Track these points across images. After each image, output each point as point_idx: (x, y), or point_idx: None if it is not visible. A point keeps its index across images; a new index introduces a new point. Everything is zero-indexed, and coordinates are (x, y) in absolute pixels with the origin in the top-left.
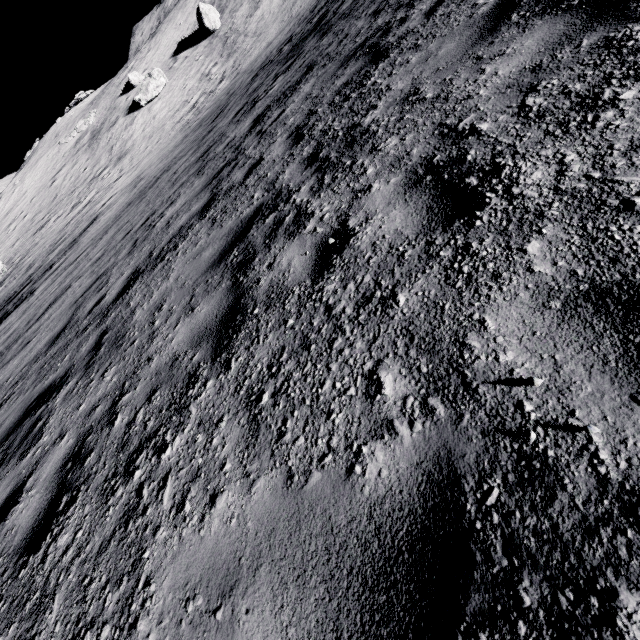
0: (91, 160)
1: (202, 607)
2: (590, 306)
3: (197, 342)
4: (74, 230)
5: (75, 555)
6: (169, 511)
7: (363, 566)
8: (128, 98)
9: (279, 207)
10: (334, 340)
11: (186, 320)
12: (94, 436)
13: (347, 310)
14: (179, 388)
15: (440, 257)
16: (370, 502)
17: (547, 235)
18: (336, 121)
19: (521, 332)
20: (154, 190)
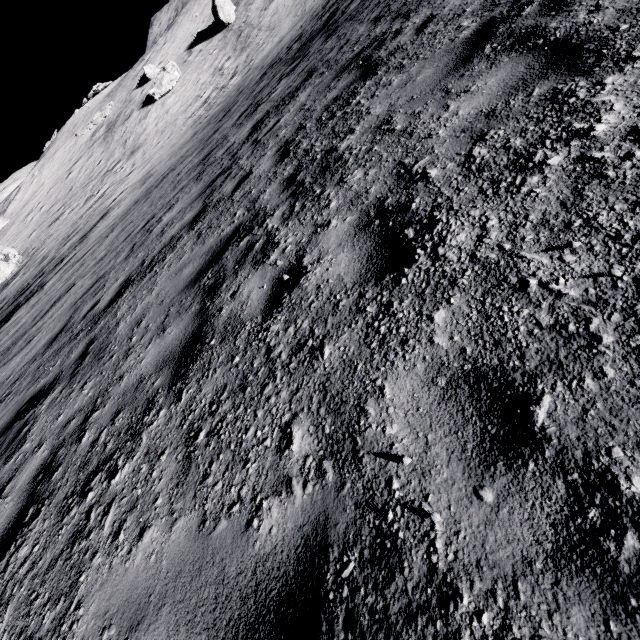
0: (105, 153)
1: (114, 637)
2: (467, 389)
3: (161, 366)
4: (86, 224)
5: (29, 569)
6: (107, 538)
7: (239, 619)
8: (143, 91)
9: (253, 230)
10: (266, 385)
11: (157, 341)
12: (64, 450)
13: (282, 355)
14: (138, 413)
15: (366, 312)
16: (257, 558)
17: (453, 305)
18: (318, 141)
19: (408, 406)
20: (158, 190)
